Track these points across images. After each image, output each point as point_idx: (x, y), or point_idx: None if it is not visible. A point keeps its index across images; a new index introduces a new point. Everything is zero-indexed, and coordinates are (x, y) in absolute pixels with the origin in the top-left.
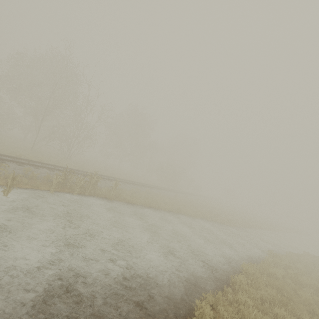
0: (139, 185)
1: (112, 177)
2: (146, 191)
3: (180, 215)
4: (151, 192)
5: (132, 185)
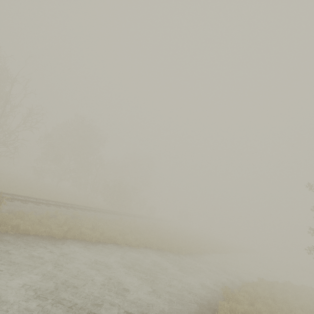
0: (66, 207)
1: (21, 195)
2: (74, 214)
3: (114, 246)
4: (82, 216)
5: (52, 207)
